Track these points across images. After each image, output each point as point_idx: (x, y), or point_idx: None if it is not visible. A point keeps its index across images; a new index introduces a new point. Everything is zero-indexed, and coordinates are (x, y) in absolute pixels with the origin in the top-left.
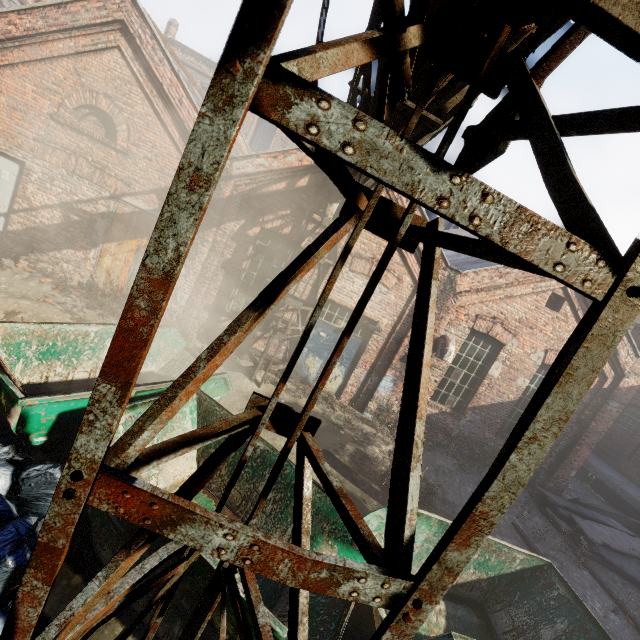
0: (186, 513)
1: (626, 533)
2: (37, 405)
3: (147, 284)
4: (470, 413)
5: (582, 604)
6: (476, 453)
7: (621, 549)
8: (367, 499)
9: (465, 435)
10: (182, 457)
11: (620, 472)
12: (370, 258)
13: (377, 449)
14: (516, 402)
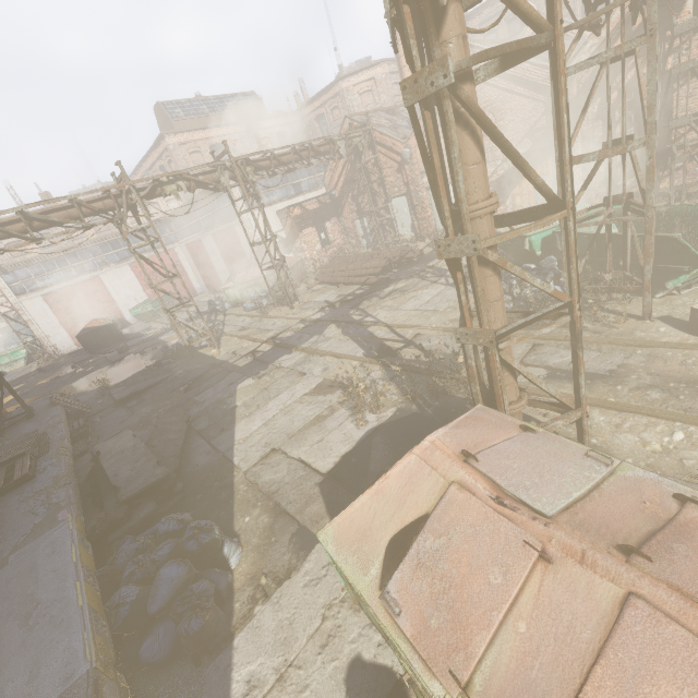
0: (582, 156)
1: None
2: (532, 236)
3: (555, 120)
4: None
5: None
6: None
7: None
8: None
9: None
10: None
11: None
12: None
13: None
14: None
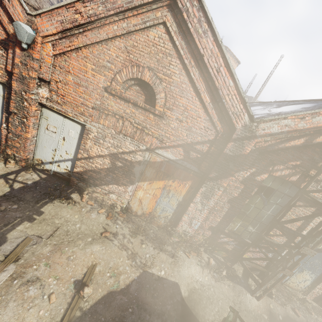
0: None
1: None
2: None
3: None
4: None
5: None
6: None
7: None
8: None
9: None
10: None
11: None
12: None
13: None
14: None
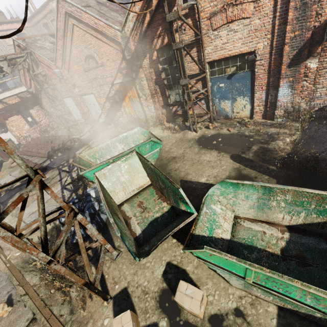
0: None
1: None
2: (86, 173)
3: None
4: None
5: None
6: None
7: None
8: (259, 176)
9: None
10: (140, 177)
11: None
12: (221, 8)
13: (280, 142)
14: None
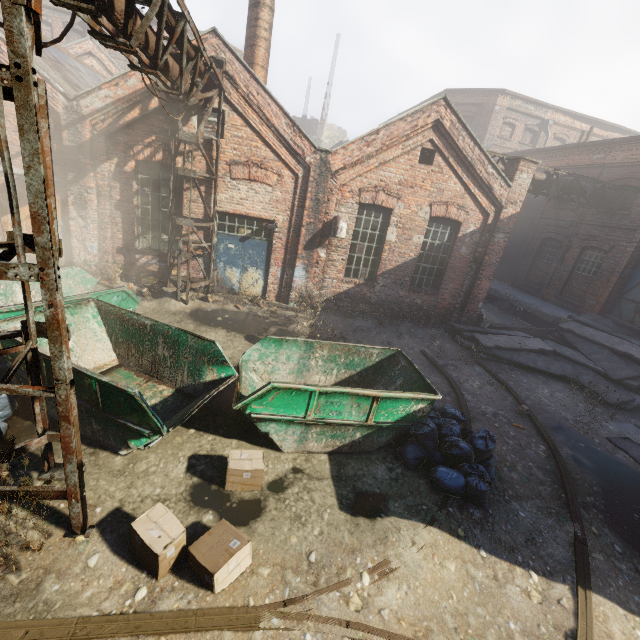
0: None
1: (523, 337)
2: None
3: None
4: (381, 279)
5: (412, 365)
6: (396, 311)
7: (512, 347)
8: None
9: (383, 299)
10: (98, 349)
11: (542, 299)
12: (245, 162)
13: (299, 326)
14: (419, 259)
